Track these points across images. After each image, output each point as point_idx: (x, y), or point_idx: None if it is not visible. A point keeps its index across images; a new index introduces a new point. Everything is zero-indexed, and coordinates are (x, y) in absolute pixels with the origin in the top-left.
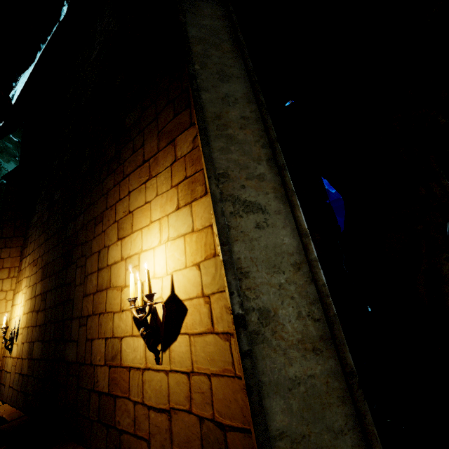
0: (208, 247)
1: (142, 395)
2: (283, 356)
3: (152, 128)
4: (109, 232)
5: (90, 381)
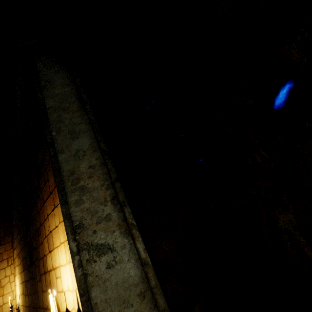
0: None
1: None
2: None
3: (50, 167)
4: (44, 244)
5: None
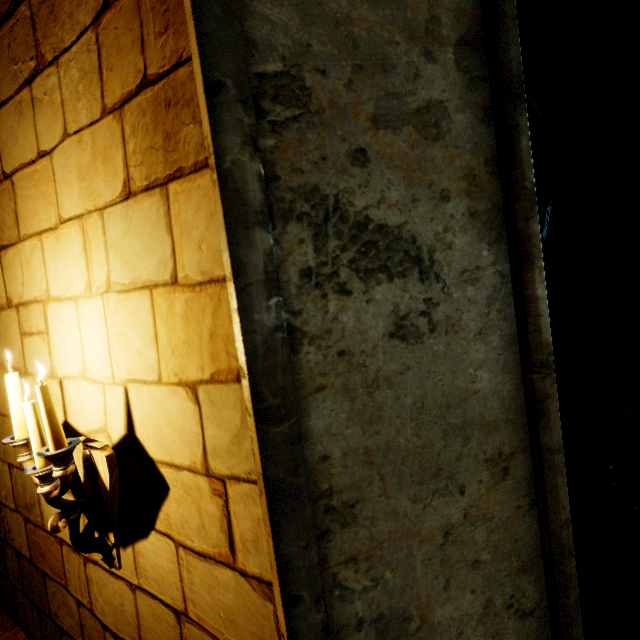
0: (219, 346)
1: (89, 599)
2: None
3: None
4: None
5: None
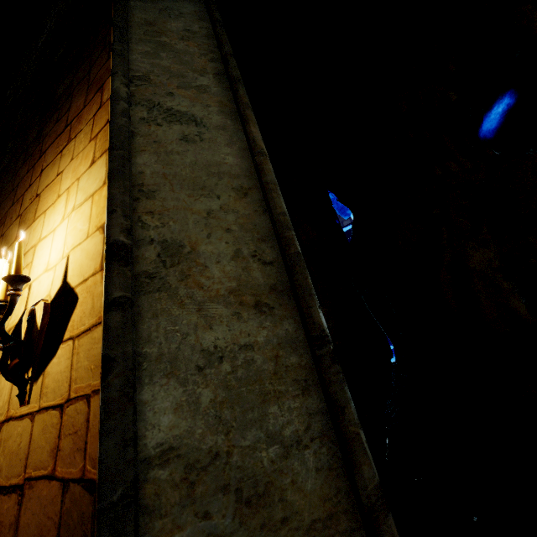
0: None
1: None
2: (195, 312)
3: (82, 85)
4: (8, 233)
5: None
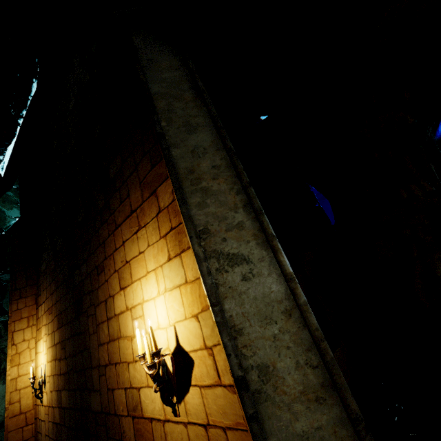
0: (202, 298)
1: None
2: (287, 411)
3: (134, 179)
4: (112, 282)
5: (118, 431)
